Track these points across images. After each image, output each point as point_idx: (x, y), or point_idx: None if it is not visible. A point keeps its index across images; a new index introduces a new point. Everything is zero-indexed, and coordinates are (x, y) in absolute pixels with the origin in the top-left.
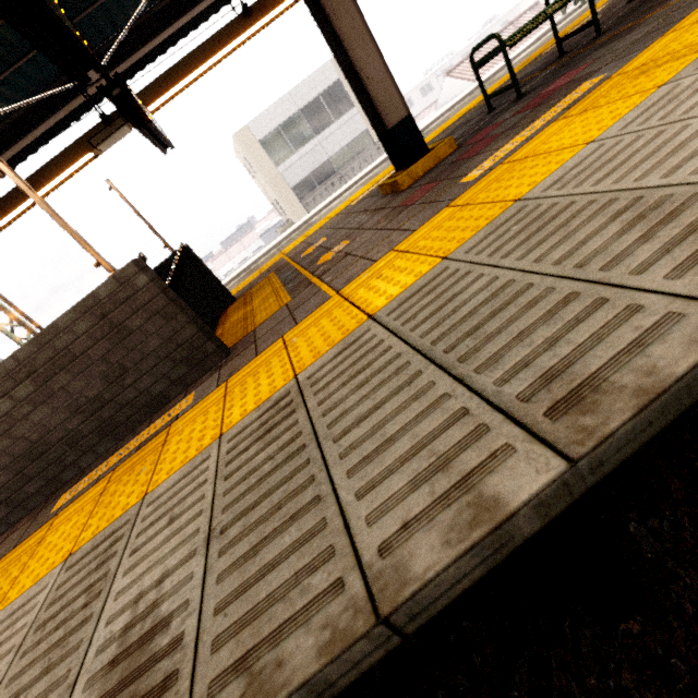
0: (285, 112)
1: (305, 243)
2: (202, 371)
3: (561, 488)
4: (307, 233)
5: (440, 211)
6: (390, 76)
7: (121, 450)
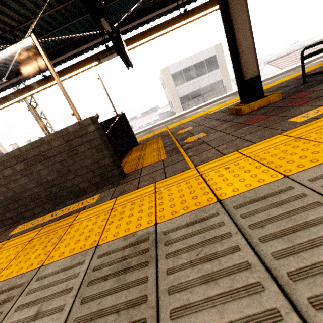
0: (186, 64)
1: (180, 126)
2: (107, 183)
3: None
4: (182, 121)
5: (274, 135)
6: (255, 53)
7: (53, 213)
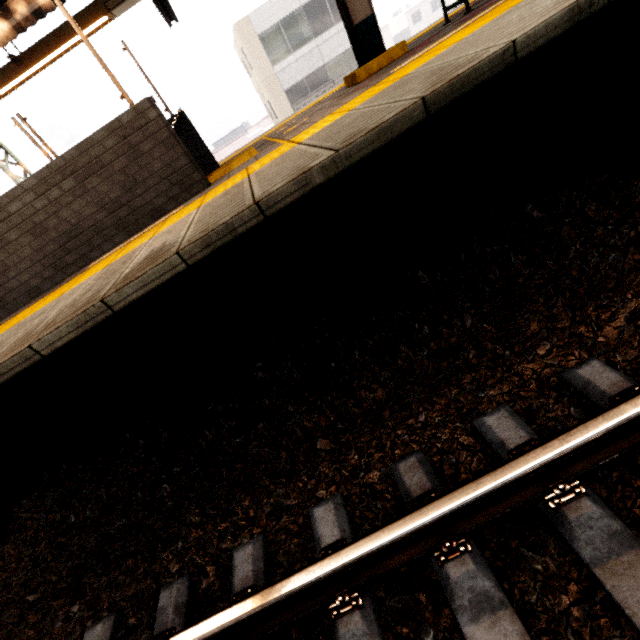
0: (287, 7)
1: (281, 127)
2: (190, 194)
3: (332, 162)
4: (285, 121)
5: (367, 90)
6: None
7: (132, 238)
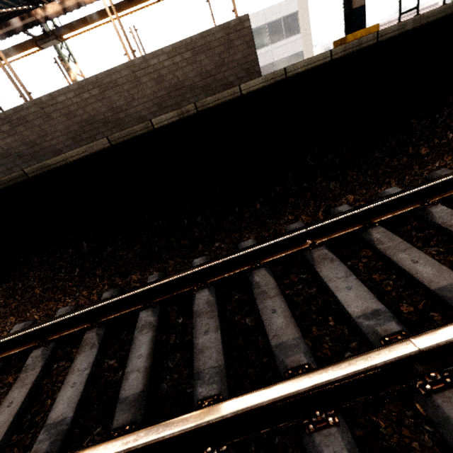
0: (257, 22)
1: None
2: (249, 79)
3: (419, 19)
4: None
5: None
6: None
7: None
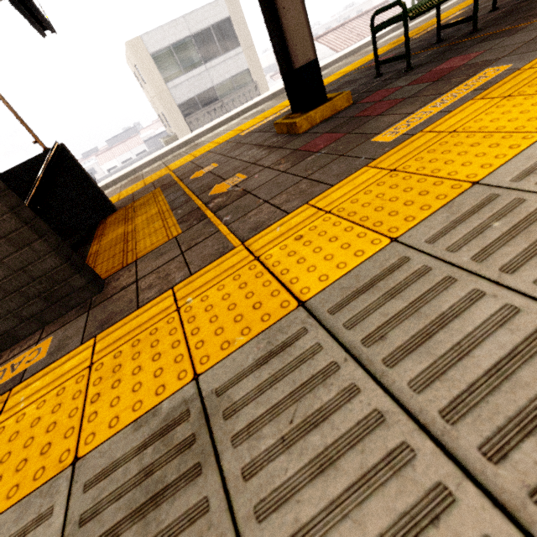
0: (178, 34)
1: (194, 164)
2: (65, 307)
3: None
4: (194, 153)
5: (358, 168)
6: (305, 13)
7: None
